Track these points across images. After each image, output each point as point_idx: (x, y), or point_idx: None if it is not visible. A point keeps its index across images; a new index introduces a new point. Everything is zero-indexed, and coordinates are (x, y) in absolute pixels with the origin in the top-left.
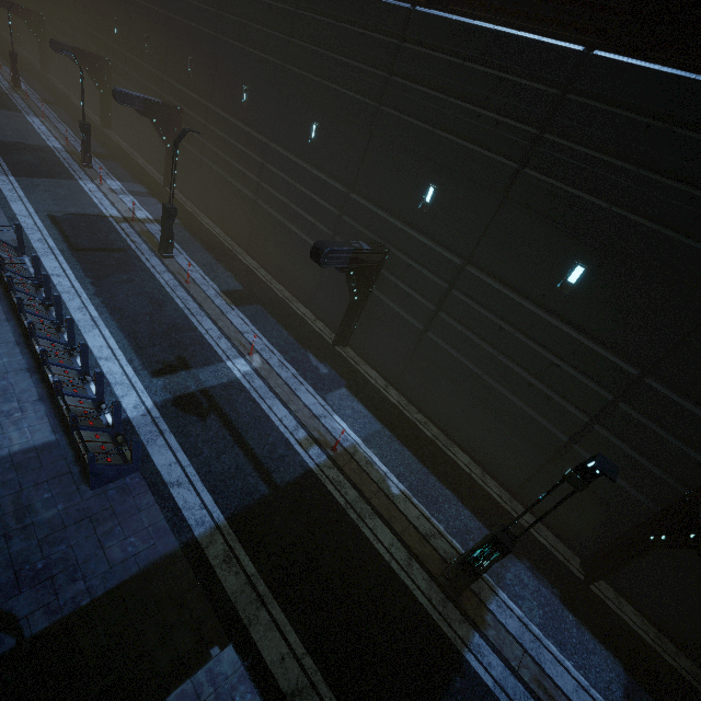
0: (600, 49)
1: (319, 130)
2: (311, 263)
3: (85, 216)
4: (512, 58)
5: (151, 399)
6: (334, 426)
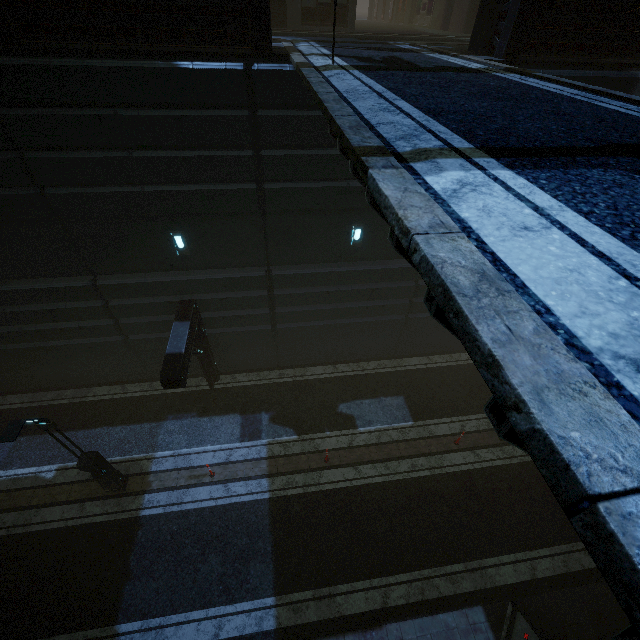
0: None
1: None
2: None
3: None
4: None
5: None
6: None
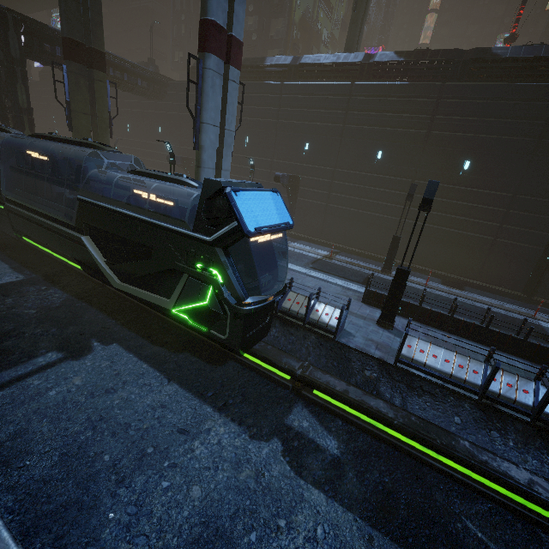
0: None
1: (471, 164)
2: (474, 249)
3: (317, 262)
4: None
5: None
6: None
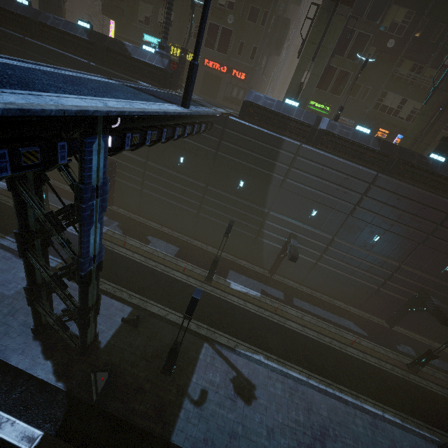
0: (29, 36)
1: None
2: None
3: None
4: (4, 38)
5: None
6: None
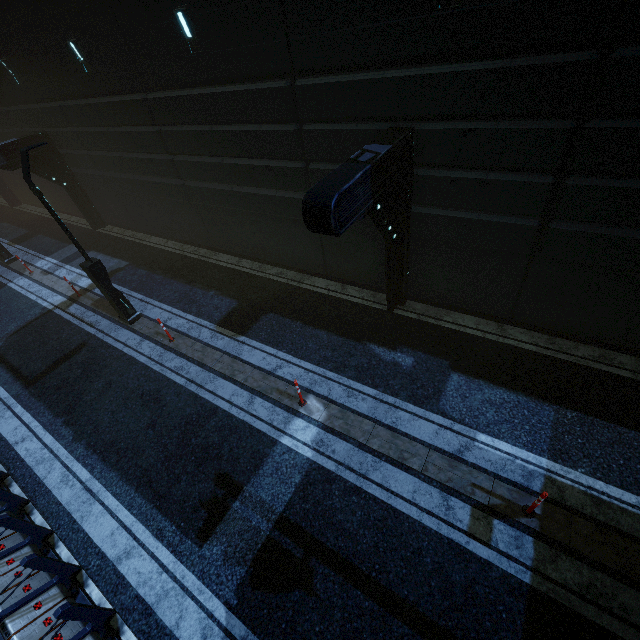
0: None
1: (190, 17)
2: (296, 220)
3: (28, 326)
4: None
5: (218, 598)
6: (493, 459)
